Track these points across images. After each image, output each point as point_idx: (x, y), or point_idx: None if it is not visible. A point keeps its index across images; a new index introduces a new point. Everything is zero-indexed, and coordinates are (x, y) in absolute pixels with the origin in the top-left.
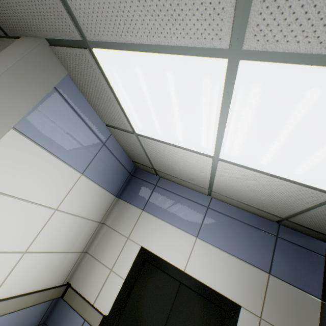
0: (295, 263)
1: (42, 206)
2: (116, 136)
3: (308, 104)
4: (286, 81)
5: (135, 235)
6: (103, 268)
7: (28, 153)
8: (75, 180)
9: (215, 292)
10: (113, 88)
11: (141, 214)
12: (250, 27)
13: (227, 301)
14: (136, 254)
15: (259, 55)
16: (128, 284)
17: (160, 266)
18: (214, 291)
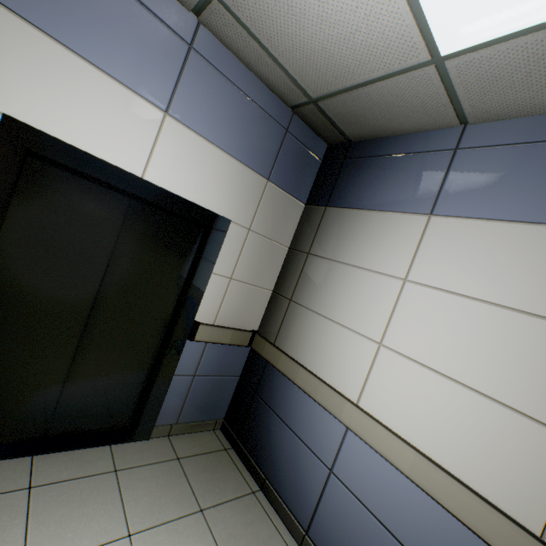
0: (296, 167)
1: None
2: None
3: None
4: None
5: None
6: None
7: None
8: None
9: (200, 207)
10: None
11: None
12: None
13: (215, 217)
14: None
15: None
16: None
17: (84, 169)
18: (198, 206)
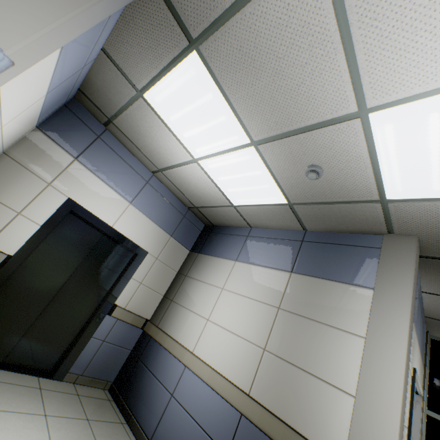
0: (187, 233)
1: (0, 120)
2: (101, 66)
3: (255, 174)
4: (257, 164)
5: (61, 184)
6: (4, 209)
7: (47, 65)
8: (38, 99)
9: (135, 243)
10: (174, 70)
11: (73, 163)
12: (264, 145)
13: (141, 249)
14: (60, 204)
15: (259, 151)
16: (47, 230)
17: (90, 220)
18: (134, 243)
